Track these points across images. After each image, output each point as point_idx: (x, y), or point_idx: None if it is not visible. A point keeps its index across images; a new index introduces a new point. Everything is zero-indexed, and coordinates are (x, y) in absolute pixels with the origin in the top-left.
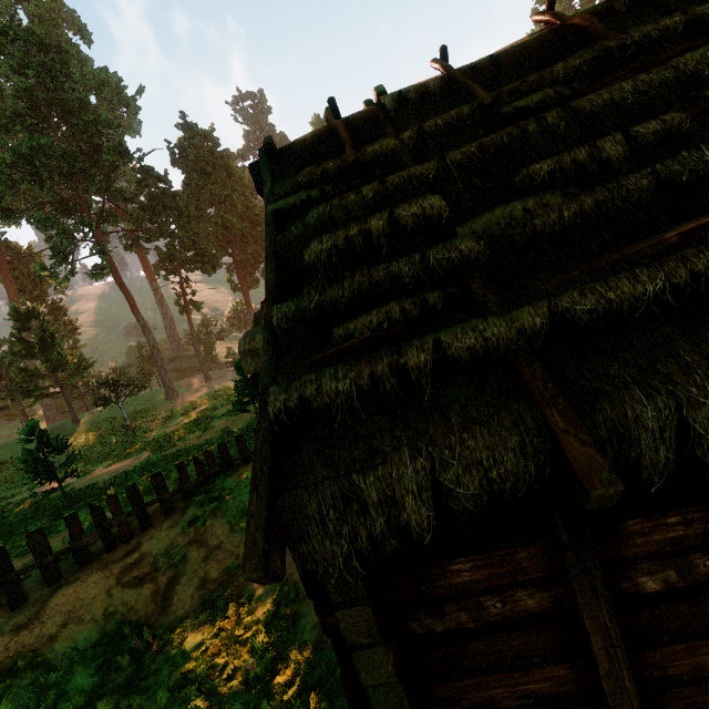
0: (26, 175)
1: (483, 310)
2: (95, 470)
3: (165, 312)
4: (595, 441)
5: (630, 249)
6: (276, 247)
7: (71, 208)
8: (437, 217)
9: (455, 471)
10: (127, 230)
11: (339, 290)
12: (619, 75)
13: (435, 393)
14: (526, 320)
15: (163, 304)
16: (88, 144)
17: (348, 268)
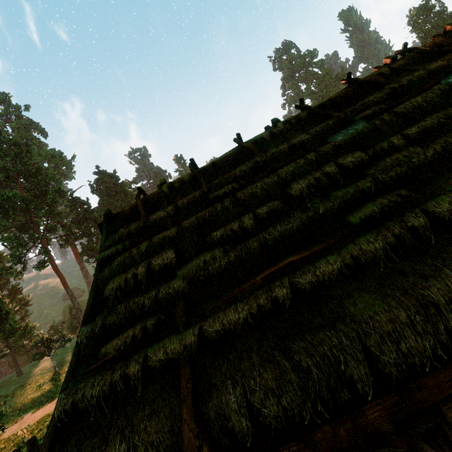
0: None
1: (176, 328)
2: (25, 416)
3: (89, 281)
4: (197, 426)
5: (243, 287)
6: (97, 281)
7: (27, 228)
8: (170, 264)
9: (140, 450)
10: (62, 236)
11: (114, 316)
12: (261, 176)
13: (144, 390)
14: (188, 339)
15: (87, 276)
16: (40, 191)
17: (127, 296)
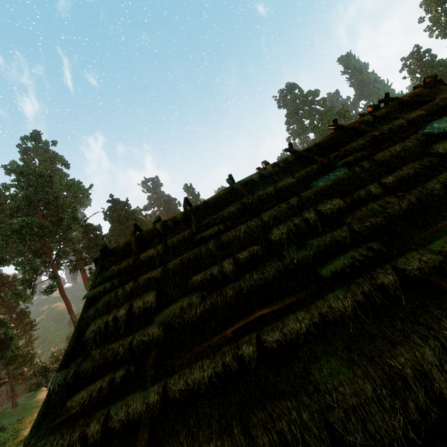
0: (16, 240)
1: (144, 383)
2: None
3: None
4: None
5: (213, 340)
6: (82, 321)
7: (40, 253)
8: (149, 308)
9: None
10: (72, 261)
11: (89, 363)
12: (246, 218)
13: None
14: (151, 397)
15: None
16: (56, 217)
17: (106, 340)
